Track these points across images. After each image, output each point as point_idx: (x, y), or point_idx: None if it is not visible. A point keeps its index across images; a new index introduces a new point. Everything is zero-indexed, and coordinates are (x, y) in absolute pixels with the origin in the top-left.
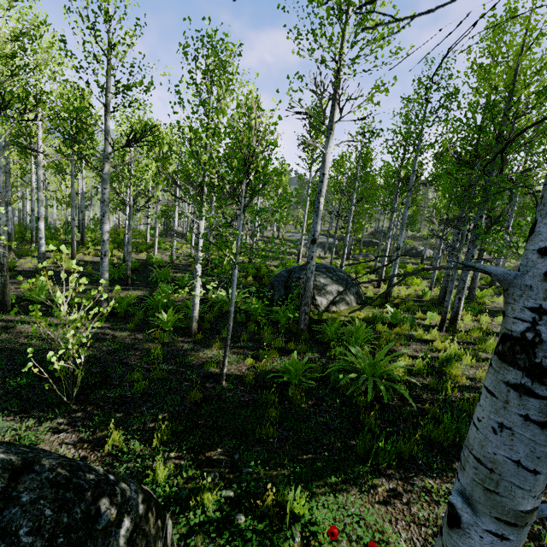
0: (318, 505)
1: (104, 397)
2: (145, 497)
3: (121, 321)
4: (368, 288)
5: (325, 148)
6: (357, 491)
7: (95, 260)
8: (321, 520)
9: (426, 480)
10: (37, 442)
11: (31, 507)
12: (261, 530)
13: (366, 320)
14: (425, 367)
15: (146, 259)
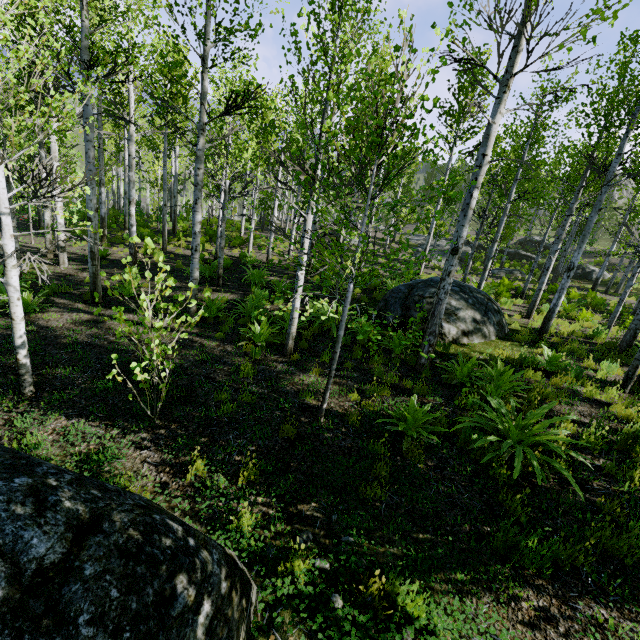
0: (437, 606)
1: (189, 415)
2: (229, 572)
3: (210, 328)
4: (513, 317)
5: (492, 115)
6: (492, 599)
7: (186, 253)
8: (441, 630)
9: (597, 610)
10: (120, 455)
11: (94, 584)
12: (362, 623)
13: (509, 361)
14: (597, 440)
15: (239, 256)
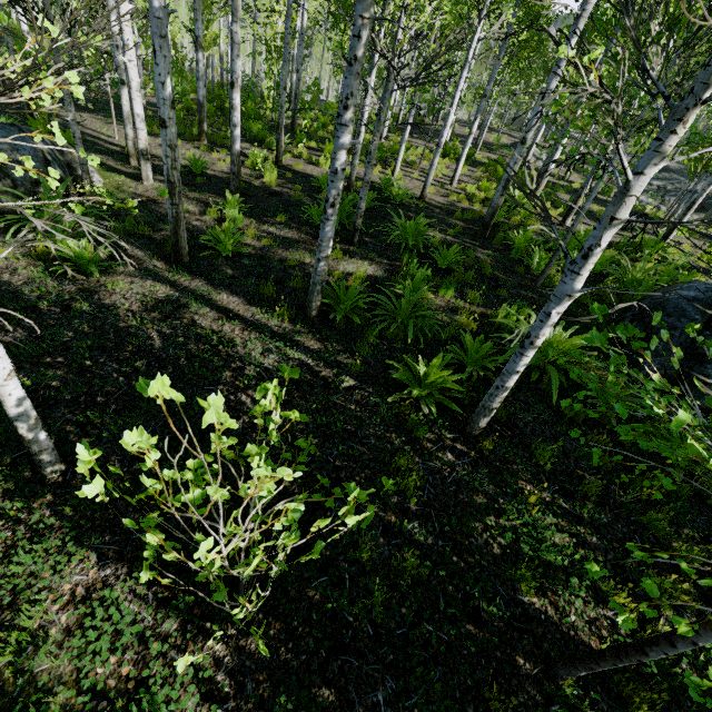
0: None
1: (301, 597)
2: None
3: (340, 342)
4: None
5: None
6: None
7: (307, 171)
8: None
9: None
10: None
11: None
12: None
13: None
14: None
15: (382, 184)
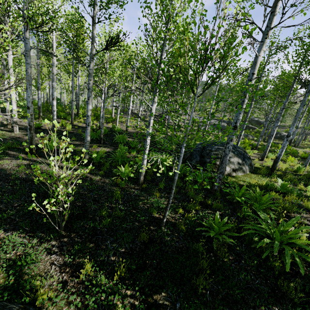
0: None
1: (82, 227)
2: None
3: (96, 168)
4: (254, 160)
5: (258, 51)
6: None
7: (83, 125)
8: None
9: None
10: (36, 260)
11: None
12: None
13: (259, 186)
14: None
15: (112, 127)
